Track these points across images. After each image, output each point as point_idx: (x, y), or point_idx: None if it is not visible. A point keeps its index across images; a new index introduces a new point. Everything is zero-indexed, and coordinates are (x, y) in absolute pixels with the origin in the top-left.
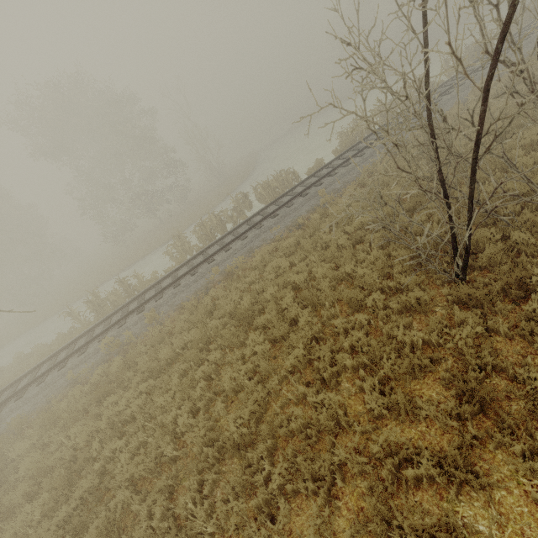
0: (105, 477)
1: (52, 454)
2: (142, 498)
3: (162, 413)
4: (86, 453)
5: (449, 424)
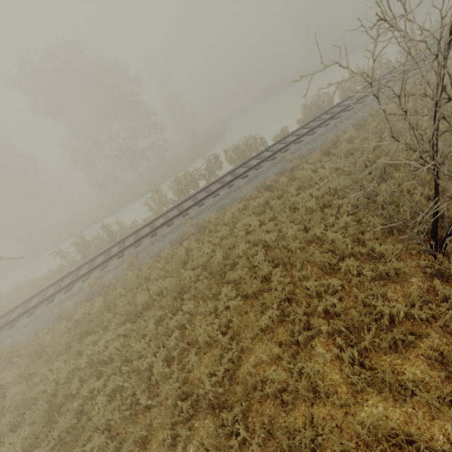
0: (82, 418)
1: (36, 384)
2: (117, 445)
3: (138, 357)
4: (66, 390)
5: (439, 409)
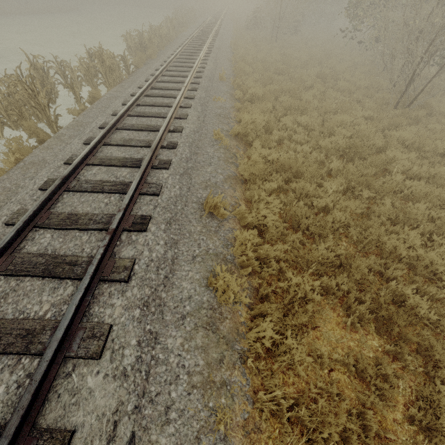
0: None
1: None
2: None
3: None
4: None
5: None
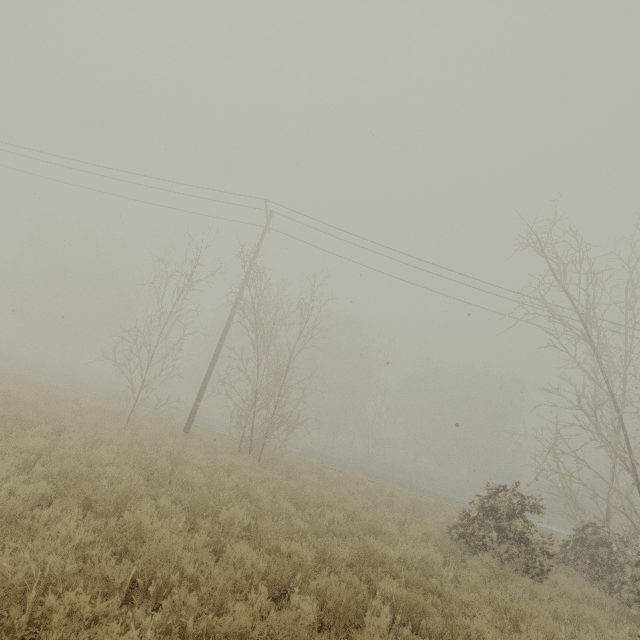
0: None
1: None
2: None
3: None
4: None
5: None
